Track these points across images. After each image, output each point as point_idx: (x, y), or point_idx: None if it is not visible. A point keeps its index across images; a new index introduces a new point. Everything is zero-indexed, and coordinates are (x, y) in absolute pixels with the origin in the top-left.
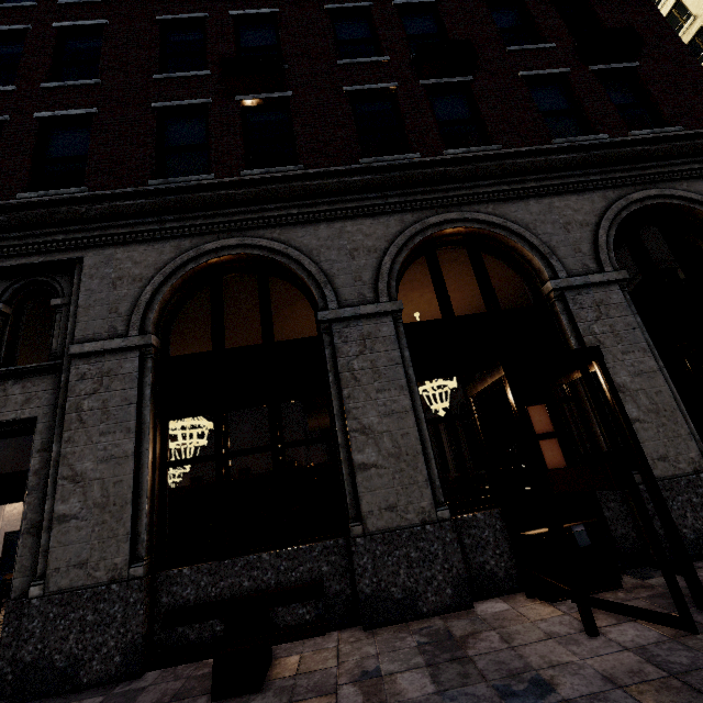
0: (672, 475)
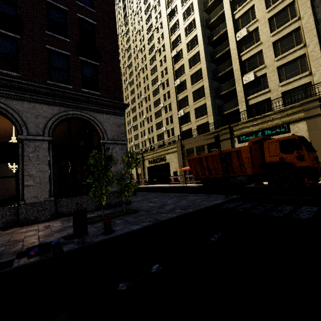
0: (36, 202)
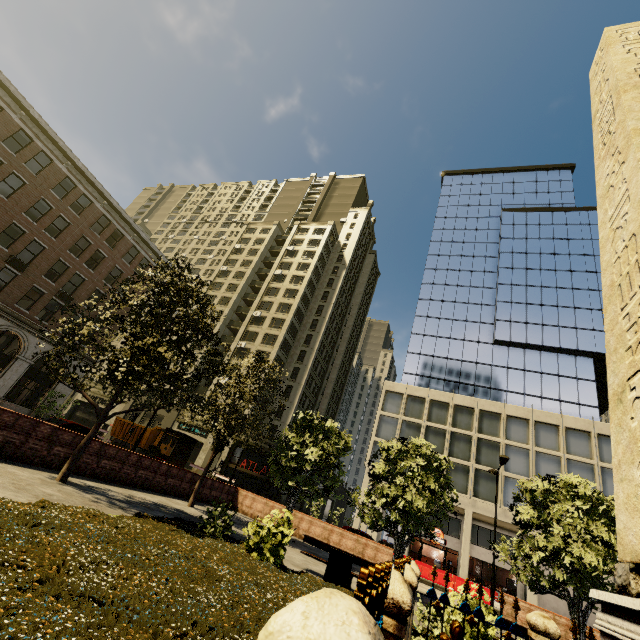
0: None
